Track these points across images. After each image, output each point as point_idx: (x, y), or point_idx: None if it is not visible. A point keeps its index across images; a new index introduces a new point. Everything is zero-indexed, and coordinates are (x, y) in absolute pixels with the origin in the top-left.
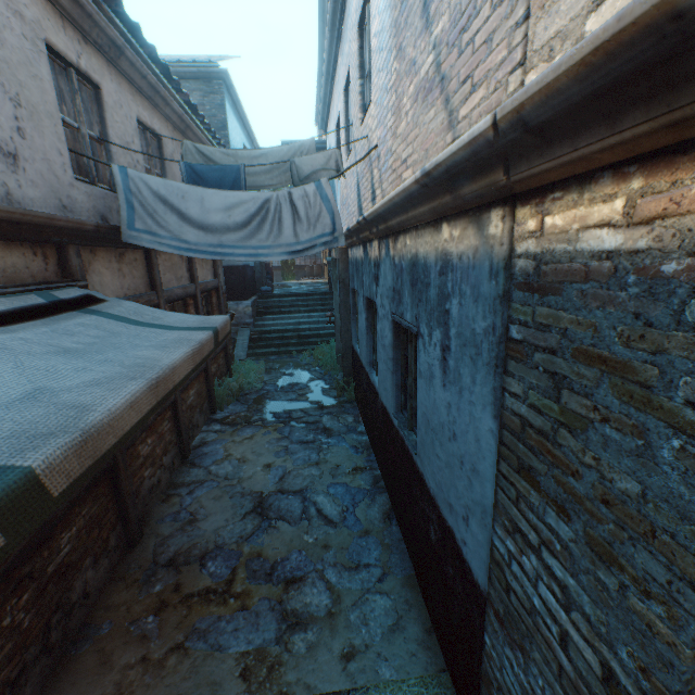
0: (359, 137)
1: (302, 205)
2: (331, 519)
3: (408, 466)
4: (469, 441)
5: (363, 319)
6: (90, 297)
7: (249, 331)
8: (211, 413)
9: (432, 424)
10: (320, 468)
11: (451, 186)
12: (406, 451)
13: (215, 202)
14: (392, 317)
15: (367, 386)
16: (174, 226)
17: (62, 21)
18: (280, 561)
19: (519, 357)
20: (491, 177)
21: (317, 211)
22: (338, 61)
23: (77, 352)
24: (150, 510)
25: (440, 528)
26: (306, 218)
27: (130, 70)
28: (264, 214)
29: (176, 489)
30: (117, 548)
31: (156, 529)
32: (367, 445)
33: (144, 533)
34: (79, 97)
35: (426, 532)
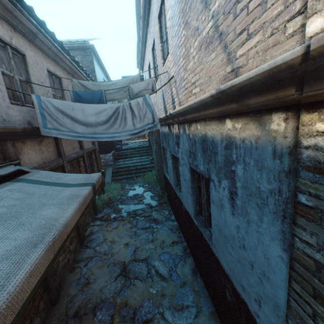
0: (162, 72)
1: (136, 109)
2: (164, 276)
3: (206, 249)
4: (258, 255)
5: (170, 163)
6: (20, 170)
7: (111, 168)
8: (95, 214)
9: (224, 233)
10: (154, 244)
11: (238, 98)
12: (204, 240)
13: (90, 110)
14: (190, 166)
15: (175, 197)
16: (68, 125)
17: (0, 20)
18: (138, 308)
19: (311, 218)
20: (280, 93)
21: (145, 111)
22: (147, 36)
23: (0, 220)
24: (64, 279)
25: (234, 295)
26: (139, 116)
27: (42, 45)
28: (116, 115)
29: (78, 263)
30: (45, 308)
31: (67, 291)
32: (177, 227)
33: (61, 294)
34: (12, 59)
35: (222, 292)
